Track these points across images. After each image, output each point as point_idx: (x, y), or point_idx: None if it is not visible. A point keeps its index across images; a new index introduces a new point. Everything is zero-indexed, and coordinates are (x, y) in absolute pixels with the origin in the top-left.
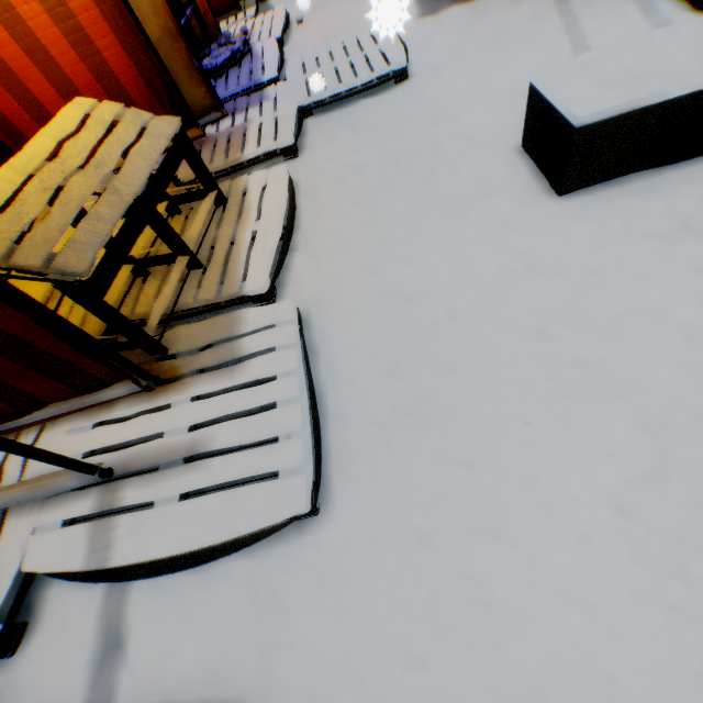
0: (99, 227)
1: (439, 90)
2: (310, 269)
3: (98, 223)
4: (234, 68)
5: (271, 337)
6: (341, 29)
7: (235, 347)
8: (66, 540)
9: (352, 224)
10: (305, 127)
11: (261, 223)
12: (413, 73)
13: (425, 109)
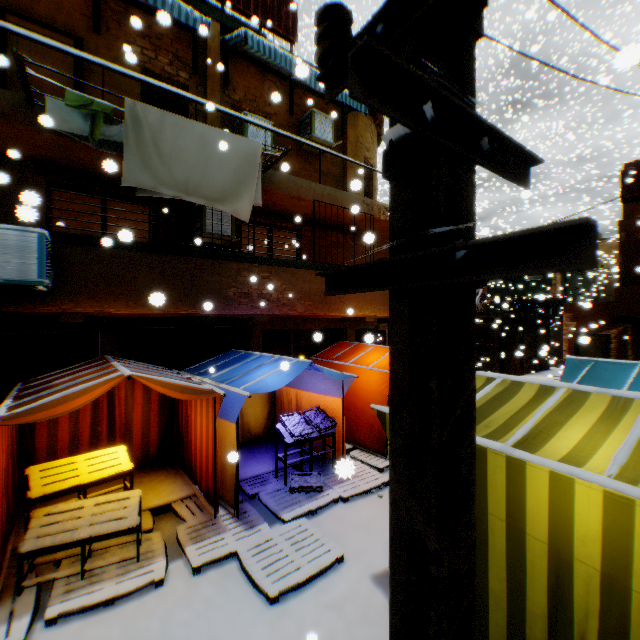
0: (50, 539)
1: (248, 633)
2: (67, 632)
3: (53, 538)
4: (301, 492)
5: (0, 636)
6: (369, 524)
7: (4, 622)
8: None
9: (101, 638)
10: (227, 563)
11: (108, 587)
12: (284, 603)
13: (222, 632)
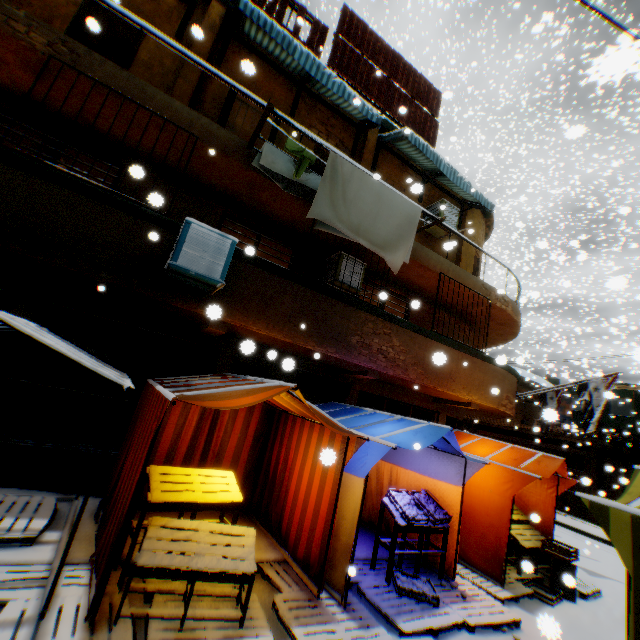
0: (166, 559)
1: None
2: None
3: (169, 557)
4: (412, 597)
5: None
6: None
7: None
8: (17, 610)
9: None
10: None
11: None
12: None
13: None
